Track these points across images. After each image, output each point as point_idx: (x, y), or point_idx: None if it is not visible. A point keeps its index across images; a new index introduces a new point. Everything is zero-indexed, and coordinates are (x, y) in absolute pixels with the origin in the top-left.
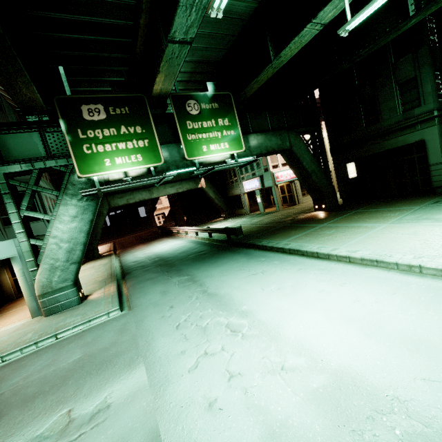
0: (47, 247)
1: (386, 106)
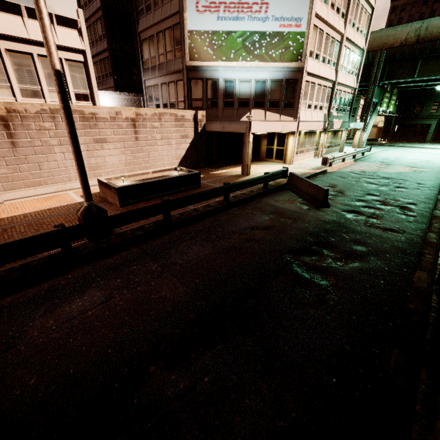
0: (368, 128)
1: (426, 108)
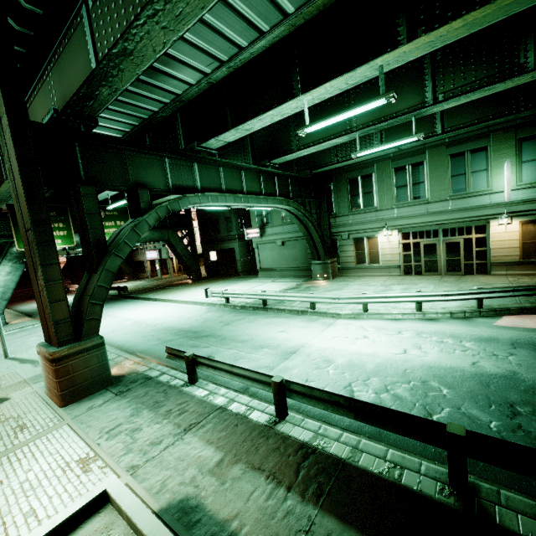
0: None
1: (222, 226)
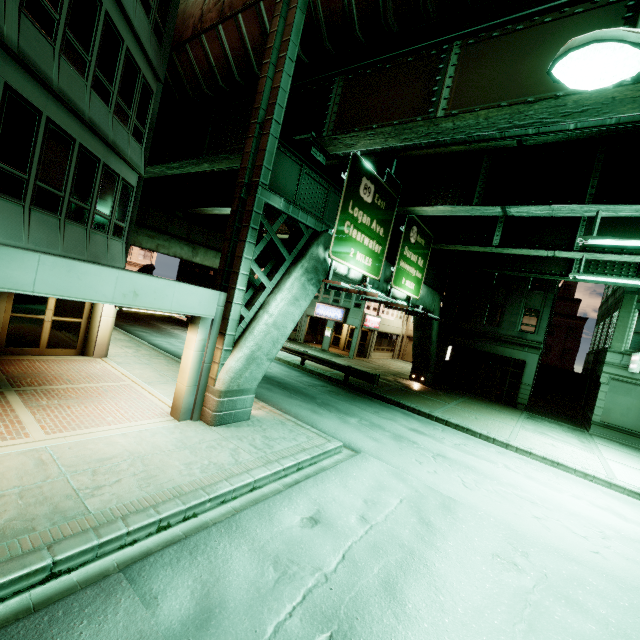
0: (259, 325)
1: (509, 318)
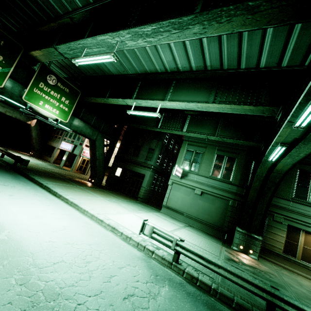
0: None
1: (142, 152)
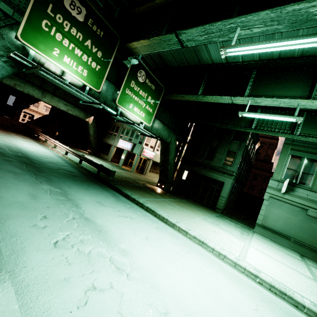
0: None
1: (218, 155)
